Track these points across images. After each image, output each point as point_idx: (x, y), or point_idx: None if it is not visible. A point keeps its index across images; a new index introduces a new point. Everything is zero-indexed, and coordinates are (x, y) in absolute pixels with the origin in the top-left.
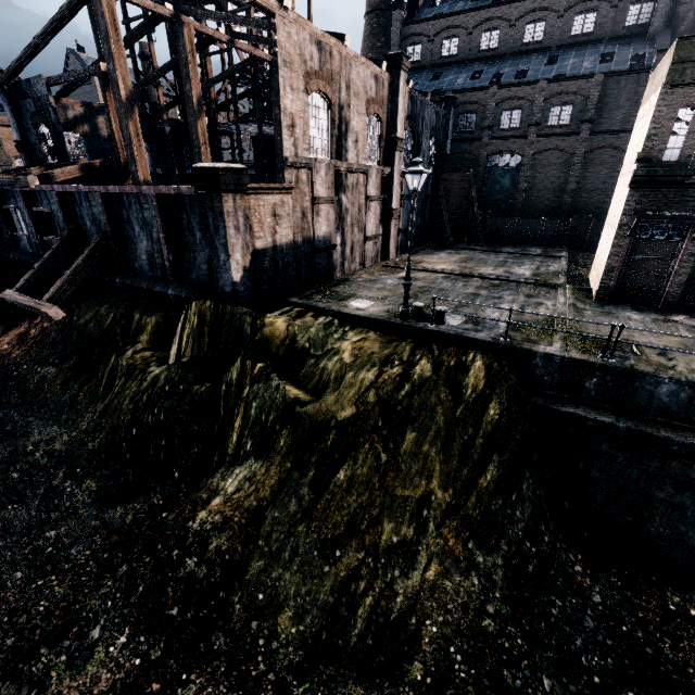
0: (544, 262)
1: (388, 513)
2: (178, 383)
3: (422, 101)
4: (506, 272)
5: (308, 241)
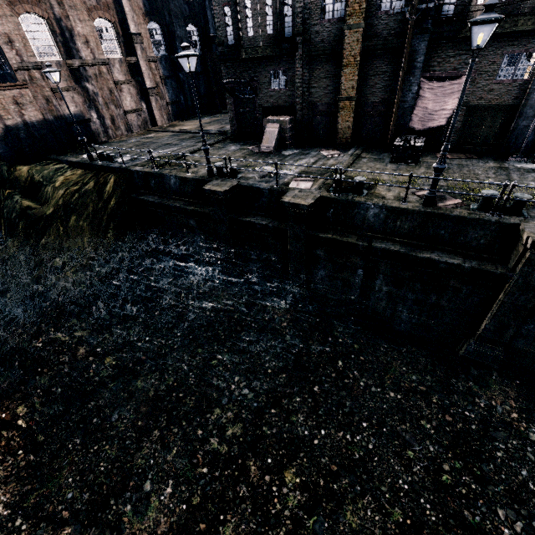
0: None
1: (59, 251)
2: None
3: None
4: (221, 127)
5: (61, 118)
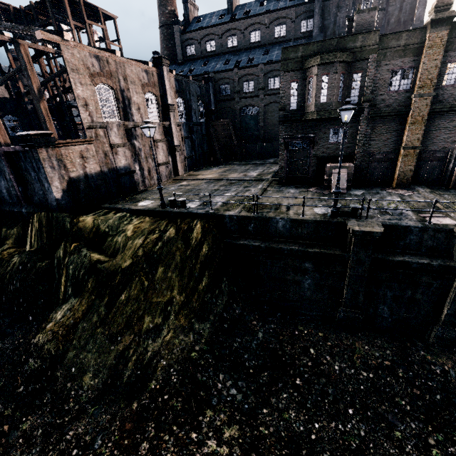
0: (269, 167)
1: (147, 311)
2: (27, 263)
3: (187, 81)
4: (244, 175)
5: (113, 170)
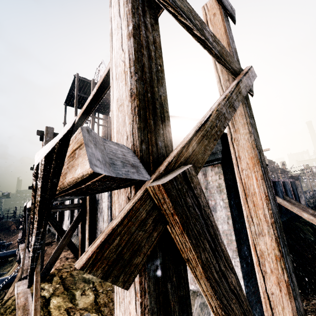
0: None
1: None
2: None
3: None
4: None
5: None
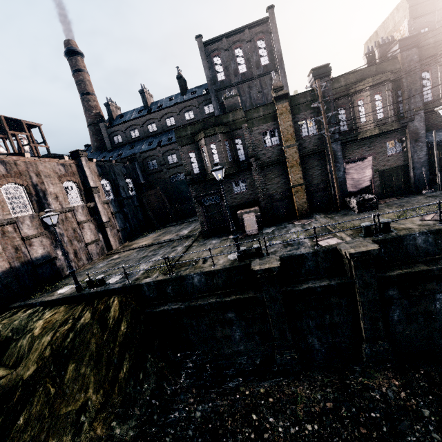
0: None
1: (52, 431)
2: None
3: (110, 165)
4: (176, 235)
5: (28, 263)
